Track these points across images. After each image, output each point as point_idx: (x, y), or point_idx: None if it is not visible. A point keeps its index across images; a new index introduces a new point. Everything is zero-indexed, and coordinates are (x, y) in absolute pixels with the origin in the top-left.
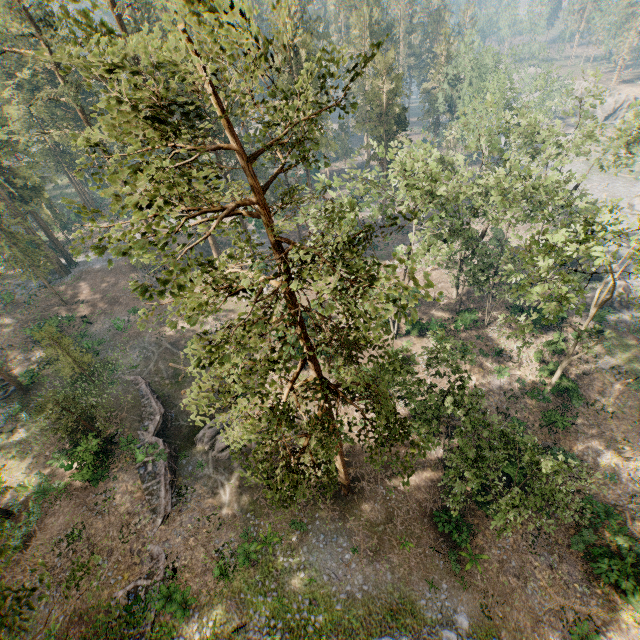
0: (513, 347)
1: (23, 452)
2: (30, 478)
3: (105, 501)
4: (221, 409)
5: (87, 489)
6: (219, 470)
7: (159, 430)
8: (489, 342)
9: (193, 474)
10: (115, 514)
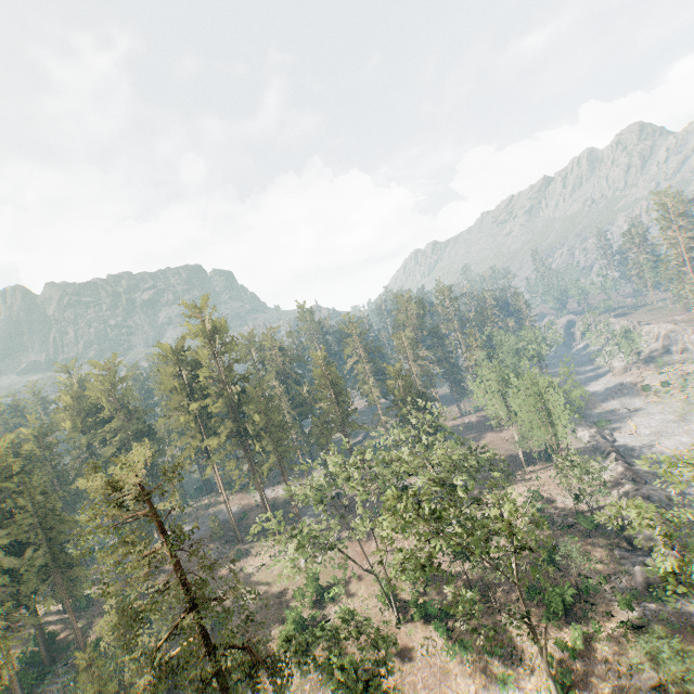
0: (526, 644)
1: None
2: None
3: None
4: None
5: None
6: None
7: None
8: (498, 635)
9: None
10: None
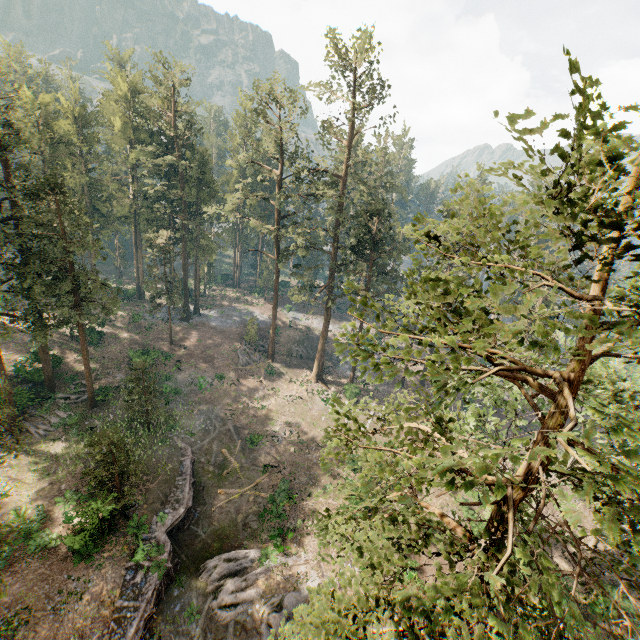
0: None
1: (46, 469)
2: (30, 506)
3: (71, 594)
4: (248, 540)
5: (66, 561)
6: (207, 636)
7: (174, 527)
8: None
9: (176, 620)
10: (68, 624)
